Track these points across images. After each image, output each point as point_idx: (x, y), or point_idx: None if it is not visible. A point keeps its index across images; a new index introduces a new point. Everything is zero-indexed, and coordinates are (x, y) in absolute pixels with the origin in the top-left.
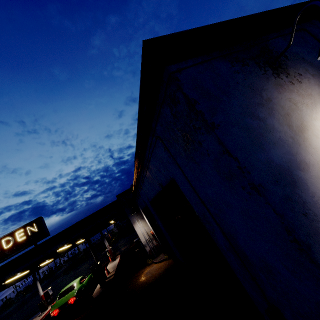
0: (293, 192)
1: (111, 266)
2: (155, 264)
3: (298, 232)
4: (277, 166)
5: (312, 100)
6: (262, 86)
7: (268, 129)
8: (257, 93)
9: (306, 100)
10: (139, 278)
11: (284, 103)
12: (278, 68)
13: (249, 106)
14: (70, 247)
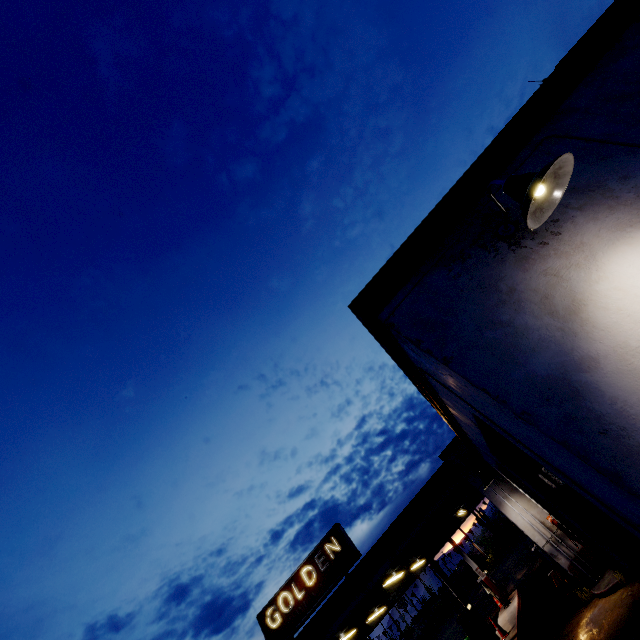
0: (576, 407)
1: (504, 618)
2: (599, 599)
3: (596, 459)
4: (544, 379)
5: (585, 253)
6: (497, 275)
7: (519, 333)
8: (492, 289)
9: (575, 257)
10: (573, 637)
11: (536, 283)
12: (515, 233)
13: (484, 314)
14: (404, 579)
